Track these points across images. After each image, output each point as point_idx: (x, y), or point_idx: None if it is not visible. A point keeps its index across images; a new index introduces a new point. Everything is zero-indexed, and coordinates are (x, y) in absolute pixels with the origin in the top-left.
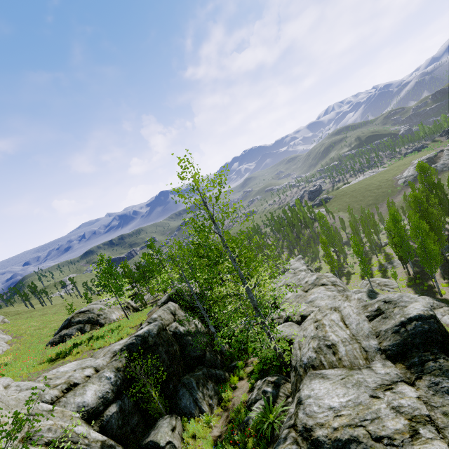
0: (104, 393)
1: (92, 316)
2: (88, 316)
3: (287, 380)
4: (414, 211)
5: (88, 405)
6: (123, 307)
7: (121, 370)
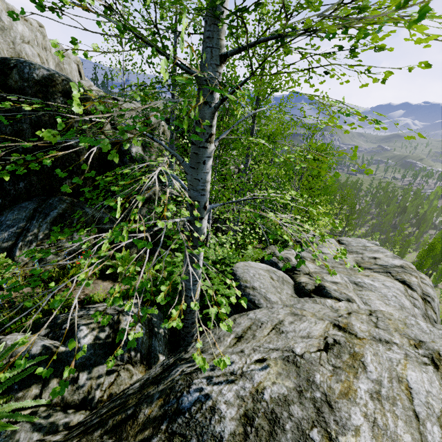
0: None
1: None
2: None
3: (152, 360)
4: None
5: None
6: None
7: None
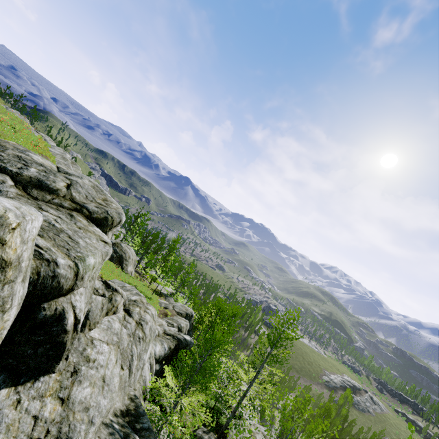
0: (161, 355)
1: (124, 256)
2: (122, 254)
3: None
4: (319, 415)
5: (156, 355)
6: (134, 266)
7: (170, 349)
